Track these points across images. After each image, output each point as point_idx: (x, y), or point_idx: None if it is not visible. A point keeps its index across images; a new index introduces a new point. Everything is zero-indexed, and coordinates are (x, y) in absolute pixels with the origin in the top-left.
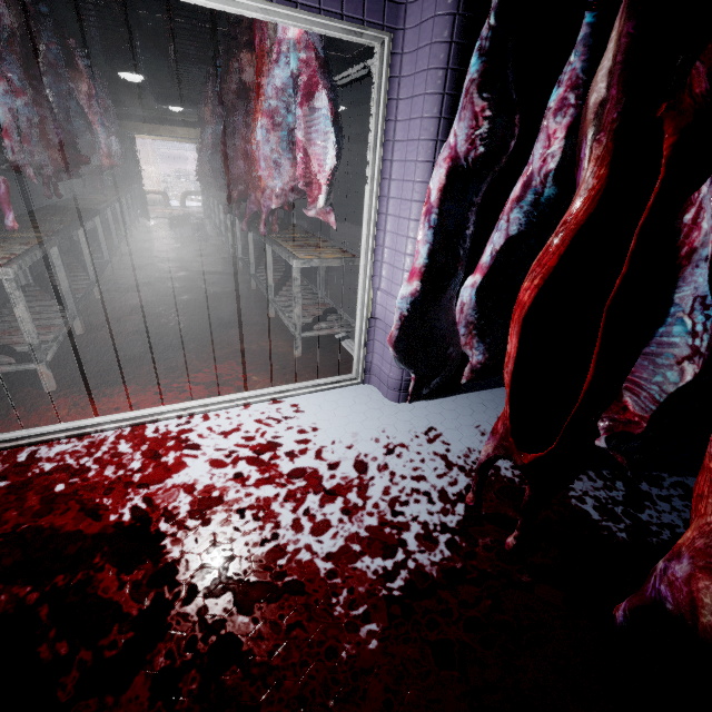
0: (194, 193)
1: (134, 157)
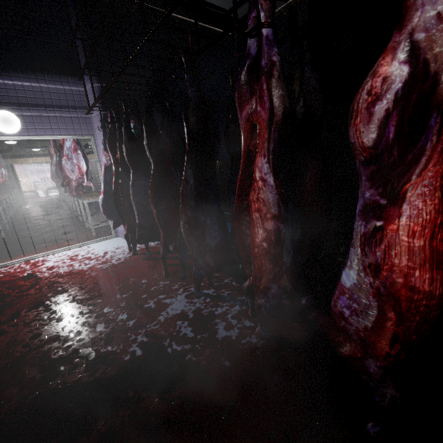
0: (53, 188)
1: (14, 175)
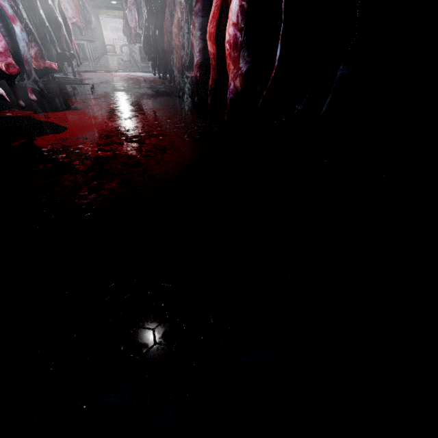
0: (126, 45)
1: (99, 26)
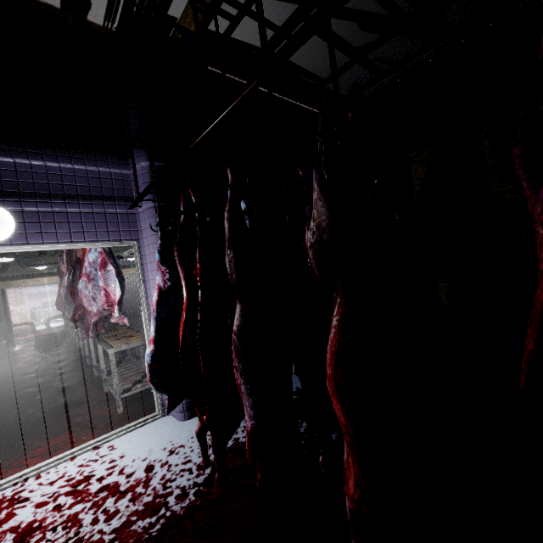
0: (57, 316)
1: (4, 304)
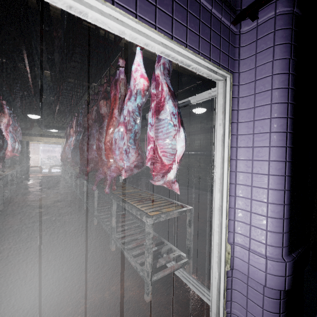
0: (56, 165)
1: (27, 151)
